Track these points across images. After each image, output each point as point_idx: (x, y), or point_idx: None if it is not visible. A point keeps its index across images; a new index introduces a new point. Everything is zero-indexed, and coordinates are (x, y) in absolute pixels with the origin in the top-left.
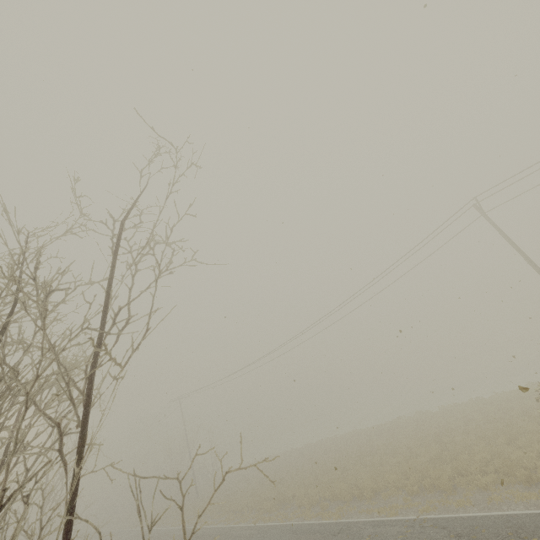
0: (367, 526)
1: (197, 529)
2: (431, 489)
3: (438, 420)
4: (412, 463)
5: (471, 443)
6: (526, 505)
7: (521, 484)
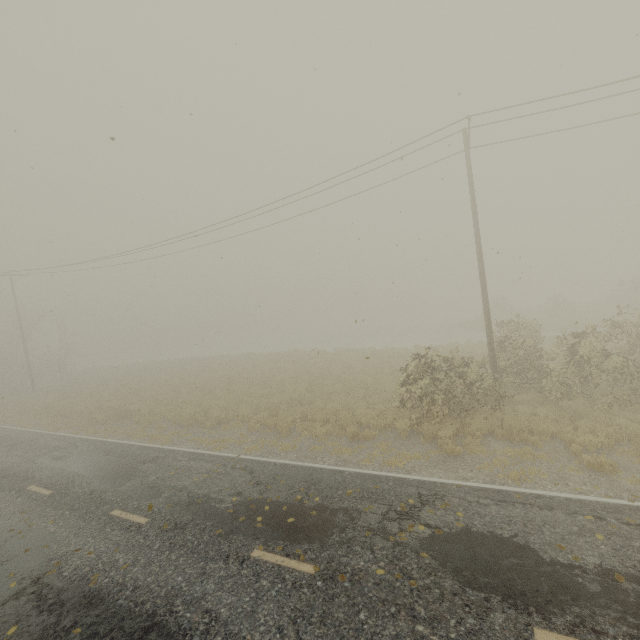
0: (184, 458)
1: (2, 430)
2: (271, 429)
3: (325, 361)
4: (272, 399)
5: (335, 390)
6: (337, 459)
7: (348, 438)
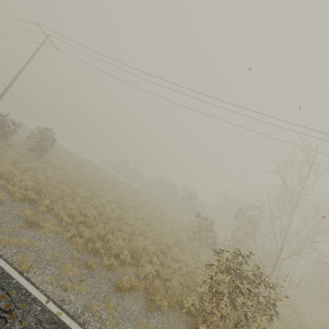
0: None
1: None
2: None
3: None
4: None
5: None
6: None
7: None
